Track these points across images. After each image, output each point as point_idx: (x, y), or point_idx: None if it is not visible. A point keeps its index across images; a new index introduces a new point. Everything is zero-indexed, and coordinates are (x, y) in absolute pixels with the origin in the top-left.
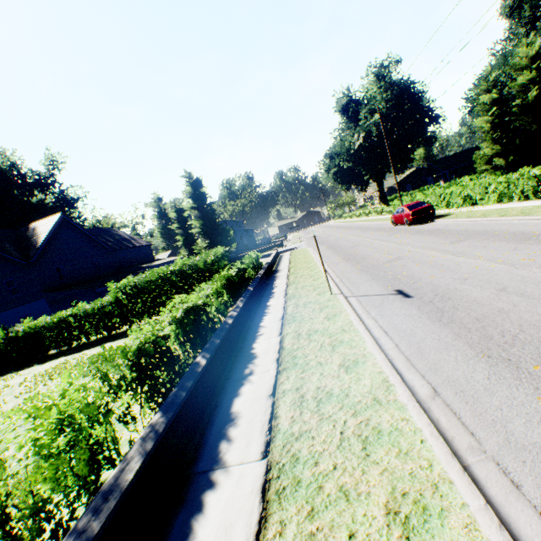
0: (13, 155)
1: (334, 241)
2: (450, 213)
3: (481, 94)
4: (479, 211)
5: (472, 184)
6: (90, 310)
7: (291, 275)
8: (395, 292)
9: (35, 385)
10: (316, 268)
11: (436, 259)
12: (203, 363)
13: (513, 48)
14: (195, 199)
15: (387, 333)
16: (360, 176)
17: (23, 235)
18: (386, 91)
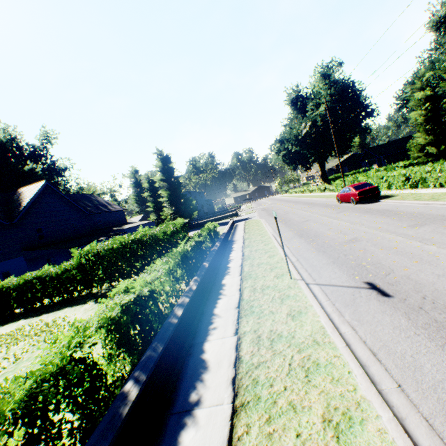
0: (14, 130)
1: (284, 214)
2: (393, 194)
3: (415, 91)
4: (426, 194)
5: (416, 169)
6: (54, 274)
7: (246, 248)
8: (366, 284)
9: None
10: (270, 242)
11: (401, 245)
12: (133, 396)
13: (440, 55)
14: (164, 173)
15: (377, 356)
16: (305, 158)
17: (10, 198)
18: (330, 88)
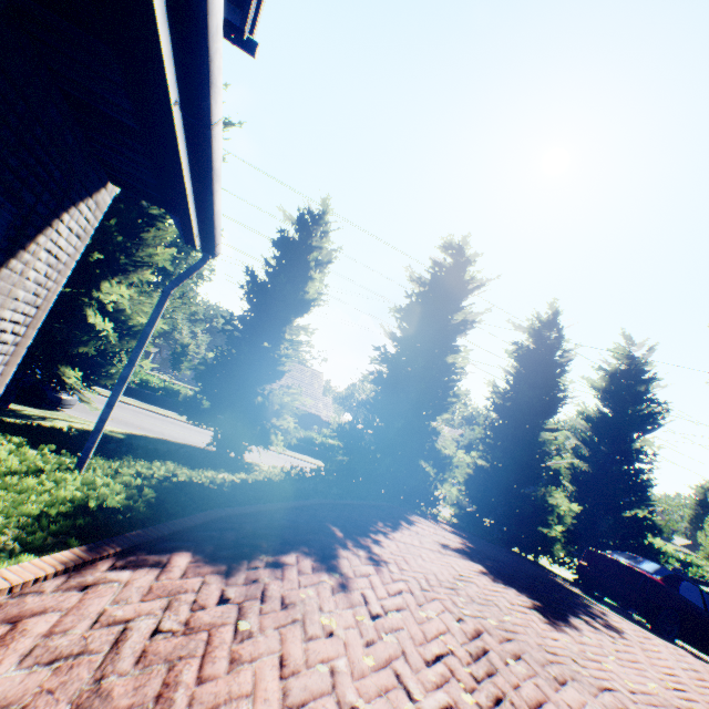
0: None
1: None
2: None
3: None
4: None
5: None
6: None
7: None
8: None
9: None
10: None
11: None
12: None
13: None
14: None
15: None
16: None
17: None
18: None
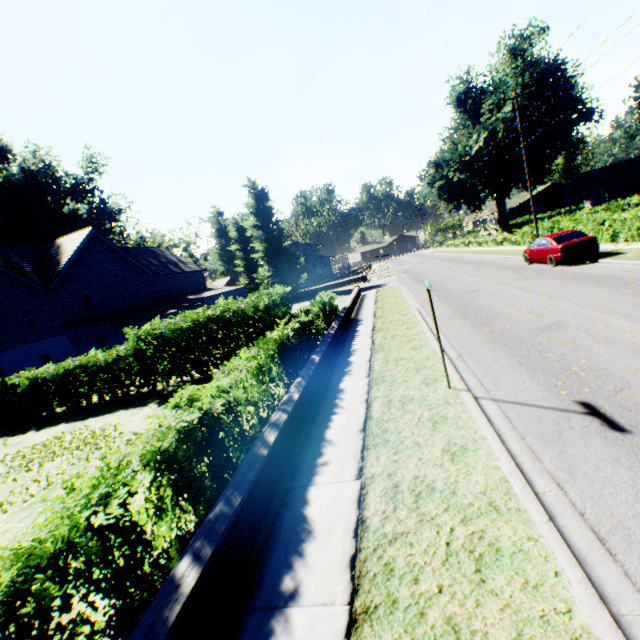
0: (48, 154)
1: (437, 280)
2: (621, 250)
3: None
4: None
5: None
6: (103, 362)
7: (377, 333)
8: (579, 406)
9: (6, 476)
10: (416, 325)
11: None
12: (188, 586)
13: None
14: (259, 216)
15: (608, 546)
16: (474, 192)
17: (46, 253)
18: (523, 74)
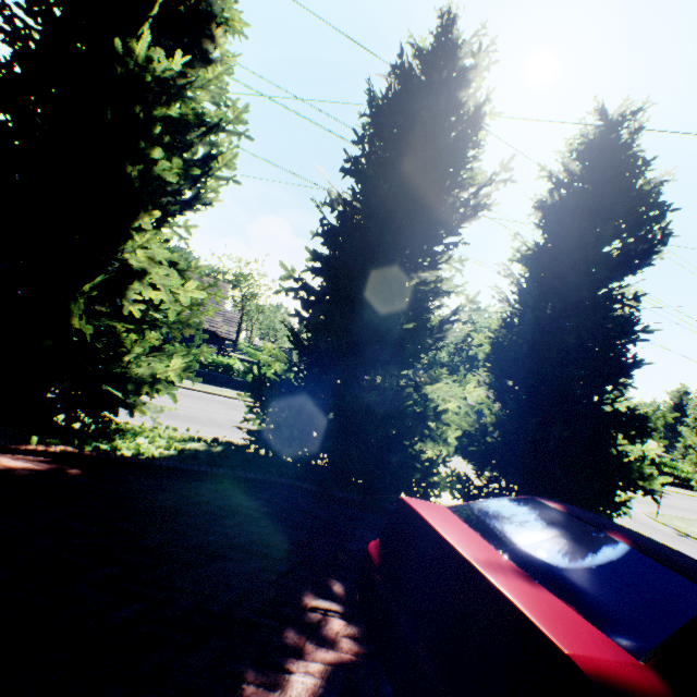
0: None
1: None
2: None
3: None
4: None
5: None
6: None
7: None
8: None
9: None
10: None
11: None
12: None
13: None
14: None
15: None
16: None
17: None
18: None
